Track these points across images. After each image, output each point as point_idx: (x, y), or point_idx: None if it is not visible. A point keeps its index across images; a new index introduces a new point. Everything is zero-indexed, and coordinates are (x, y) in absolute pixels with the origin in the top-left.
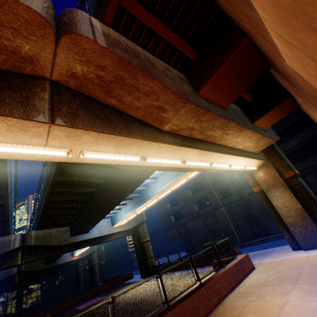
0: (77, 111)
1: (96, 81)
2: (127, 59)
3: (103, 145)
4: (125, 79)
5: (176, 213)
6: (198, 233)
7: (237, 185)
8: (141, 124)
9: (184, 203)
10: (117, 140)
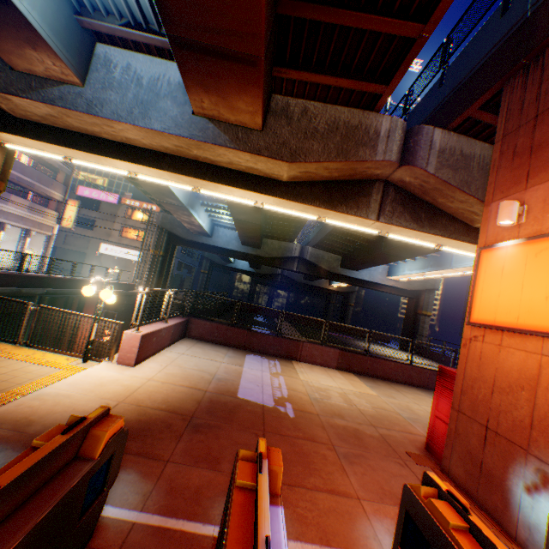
0: (394, 209)
1: (417, 187)
2: (449, 178)
3: (404, 233)
4: (442, 191)
5: None
6: None
7: None
8: (448, 219)
9: None
10: (416, 233)
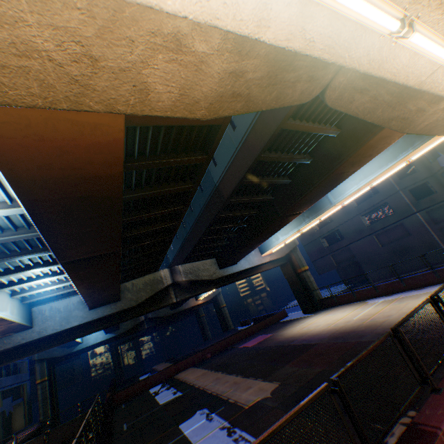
0: None
1: None
2: None
3: None
4: None
5: (329, 235)
6: (372, 256)
7: (442, 177)
8: None
9: (344, 218)
10: None
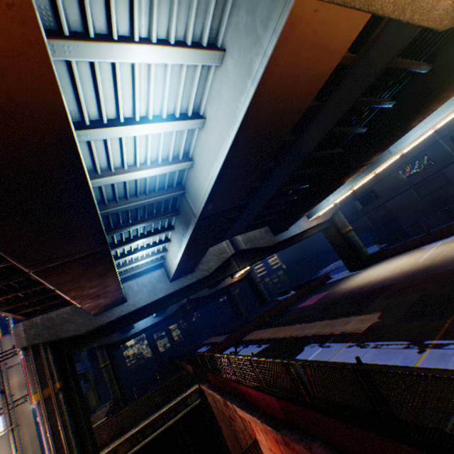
0: None
1: None
2: None
3: None
4: None
5: (362, 197)
6: (410, 211)
7: None
8: None
9: (378, 177)
10: None
